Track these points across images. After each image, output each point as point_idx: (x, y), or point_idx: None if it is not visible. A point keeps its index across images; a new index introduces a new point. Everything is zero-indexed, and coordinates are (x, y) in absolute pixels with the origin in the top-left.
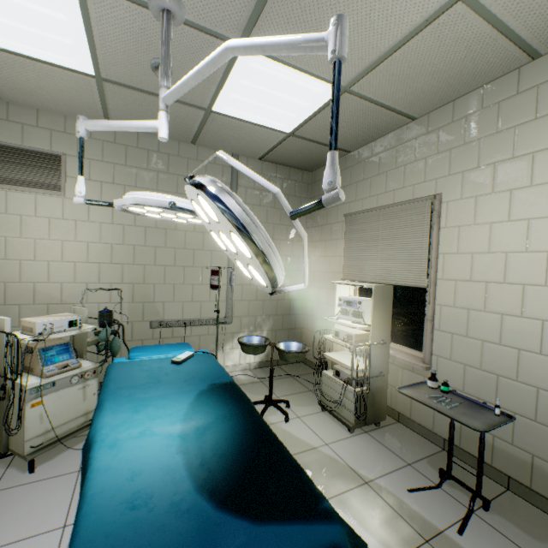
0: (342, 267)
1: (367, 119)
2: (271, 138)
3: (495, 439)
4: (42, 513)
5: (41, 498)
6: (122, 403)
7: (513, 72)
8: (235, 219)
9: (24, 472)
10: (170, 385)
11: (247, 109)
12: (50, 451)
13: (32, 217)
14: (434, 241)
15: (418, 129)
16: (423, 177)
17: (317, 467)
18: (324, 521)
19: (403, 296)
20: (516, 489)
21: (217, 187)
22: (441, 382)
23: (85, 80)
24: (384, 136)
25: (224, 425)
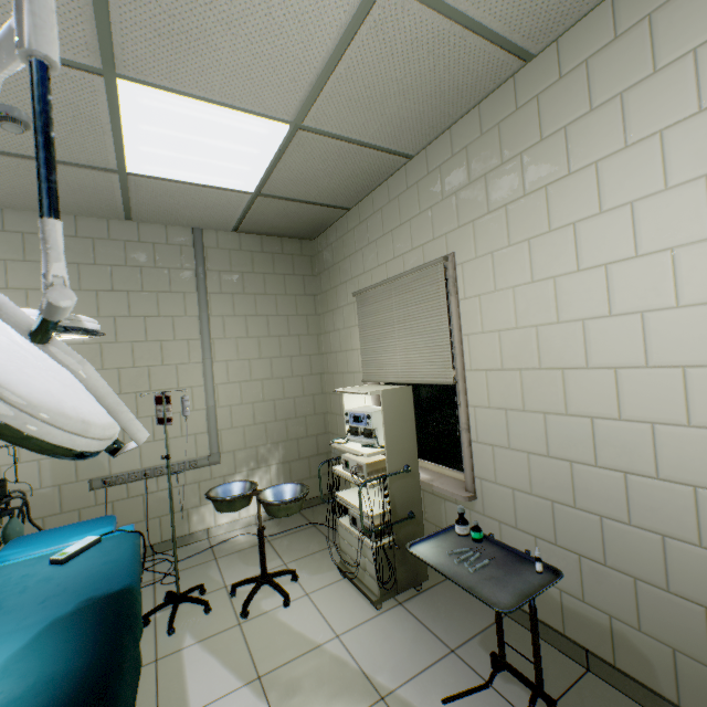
0: (361, 364)
1: (349, 163)
2: (233, 201)
3: (563, 595)
4: None
5: None
6: None
7: (508, 82)
8: None
9: None
10: (9, 616)
11: (176, 165)
12: None
13: None
14: (454, 318)
15: (417, 170)
16: (431, 233)
17: (313, 683)
18: None
19: (435, 397)
20: (598, 669)
21: None
22: (490, 516)
23: None
24: (383, 184)
25: (33, 701)
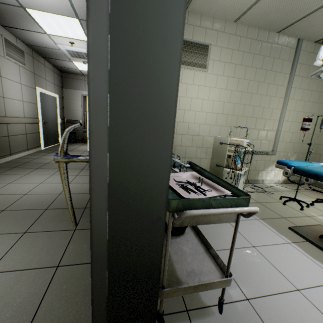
0: None
1: None
2: None
3: None
4: (267, 235)
5: (256, 228)
6: None
7: None
8: None
9: None
10: None
11: None
12: None
13: (191, 85)
14: None
15: None
16: None
17: None
18: None
19: None
20: None
21: None
22: None
23: None
24: None
25: None
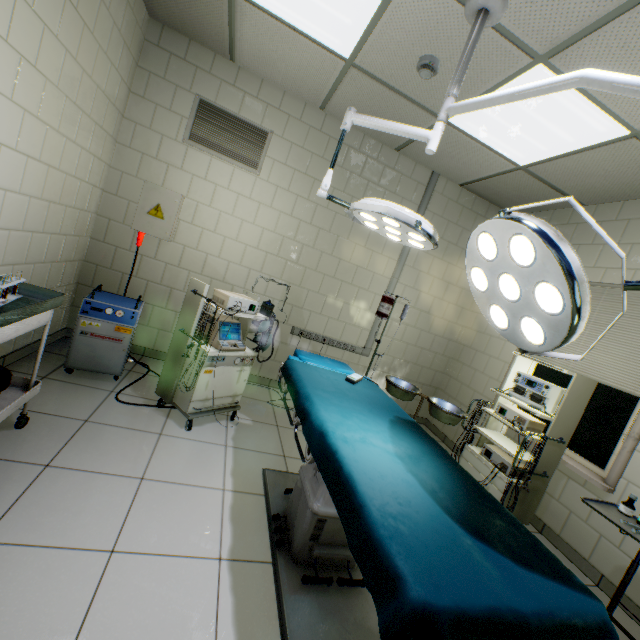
0: None
1: (639, 174)
2: (493, 166)
3: None
4: (203, 470)
5: (200, 457)
6: (327, 404)
7: None
8: (570, 273)
9: (181, 427)
10: (358, 403)
11: (491, 128)
12: (198, 418)
13: (225, 189)
14: None
15: None
16: None
17: None
18: (585, 594)
19: (598, 398)
20: None
21: (556, 235)
22: None
23: (333, 62)
24: None
25: (434, 463)
